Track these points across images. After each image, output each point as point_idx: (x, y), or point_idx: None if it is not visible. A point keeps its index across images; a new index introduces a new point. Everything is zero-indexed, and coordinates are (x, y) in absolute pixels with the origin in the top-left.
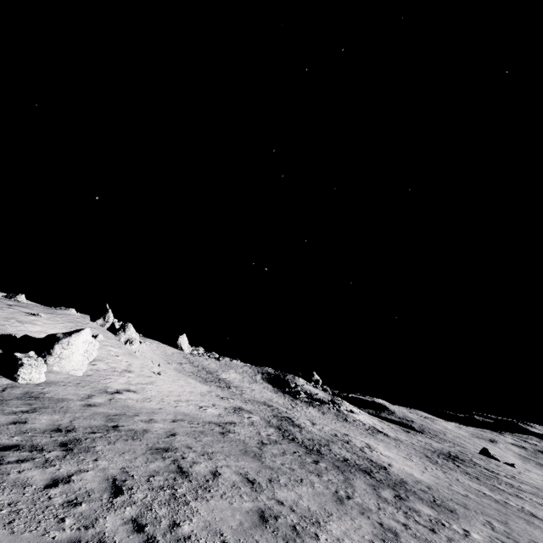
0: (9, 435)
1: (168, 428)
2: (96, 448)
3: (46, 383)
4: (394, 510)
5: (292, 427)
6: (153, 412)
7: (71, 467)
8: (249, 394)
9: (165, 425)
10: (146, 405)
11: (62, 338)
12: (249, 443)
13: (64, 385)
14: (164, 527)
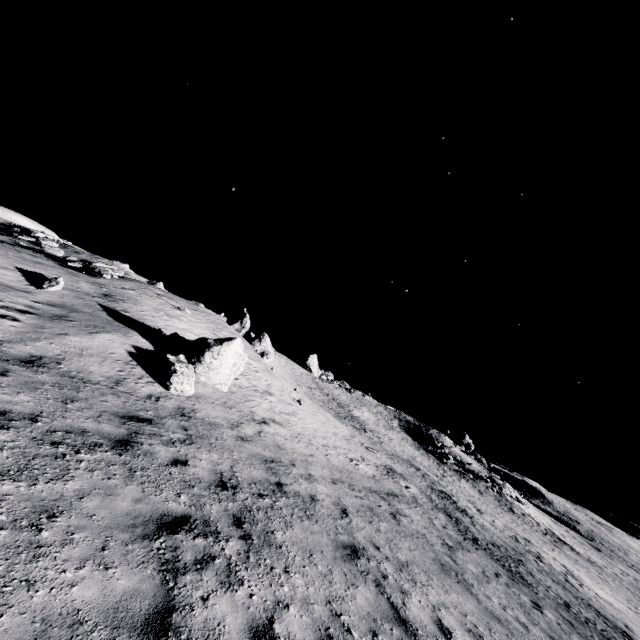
0: (175, 491)
1: (333, 496)
2: (276, 536)
3: (195, 396)
4: None
5: (459, 513)
6: (306, 461)
7: (264, 591)
8: (388, 445)
9: (327, 489)
10: (296, 448)
11: (213, 346)
12: (434, 543)
13: (213, 403)
14: None
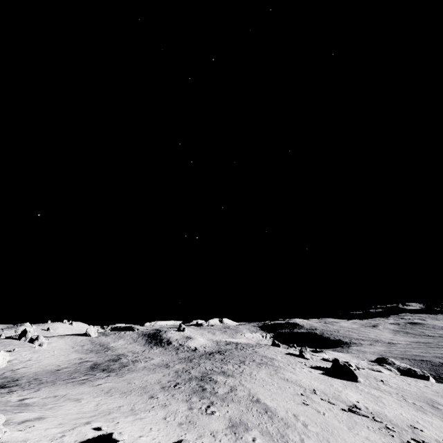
0: None
1: (28, 374)
2: None
3: None
4: (82, 375)
5: (109, 362)
6: (28, 372)
7: None
8: (117, 352)
9: (28, 374)
10: (28, 371)
11: None
12: (61, 372)
13: None
14: (0, 383)
